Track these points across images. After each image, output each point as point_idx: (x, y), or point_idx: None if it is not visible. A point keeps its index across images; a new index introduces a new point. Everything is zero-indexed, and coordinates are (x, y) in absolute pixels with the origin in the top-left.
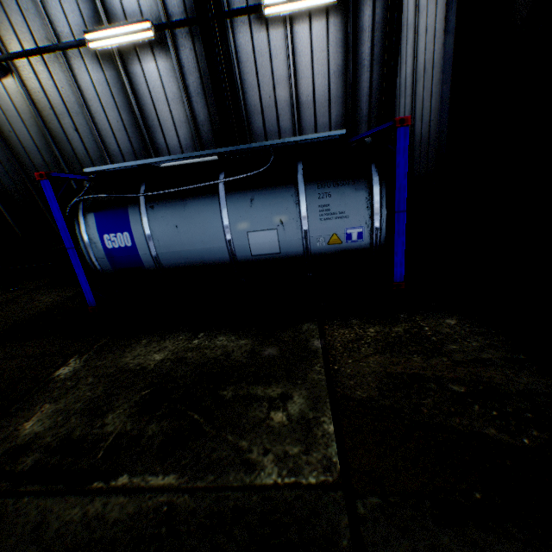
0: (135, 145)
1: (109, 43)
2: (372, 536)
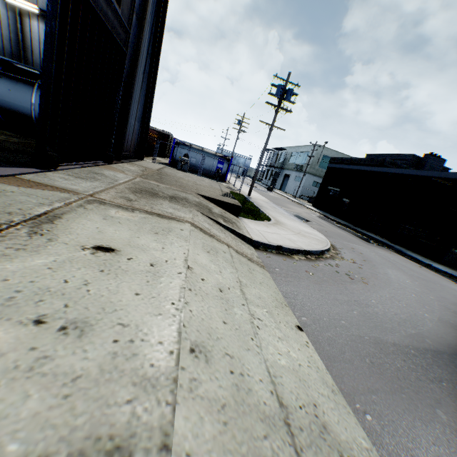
0: (15, 52)
1: (15, 3)
2: (4, 141)
